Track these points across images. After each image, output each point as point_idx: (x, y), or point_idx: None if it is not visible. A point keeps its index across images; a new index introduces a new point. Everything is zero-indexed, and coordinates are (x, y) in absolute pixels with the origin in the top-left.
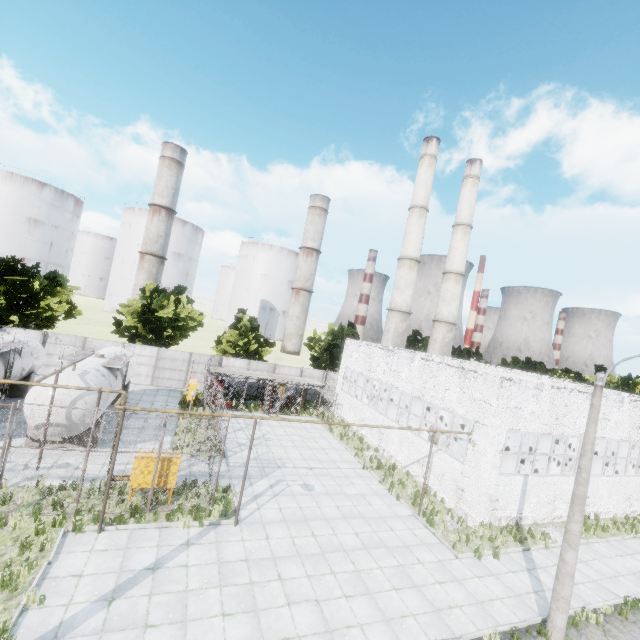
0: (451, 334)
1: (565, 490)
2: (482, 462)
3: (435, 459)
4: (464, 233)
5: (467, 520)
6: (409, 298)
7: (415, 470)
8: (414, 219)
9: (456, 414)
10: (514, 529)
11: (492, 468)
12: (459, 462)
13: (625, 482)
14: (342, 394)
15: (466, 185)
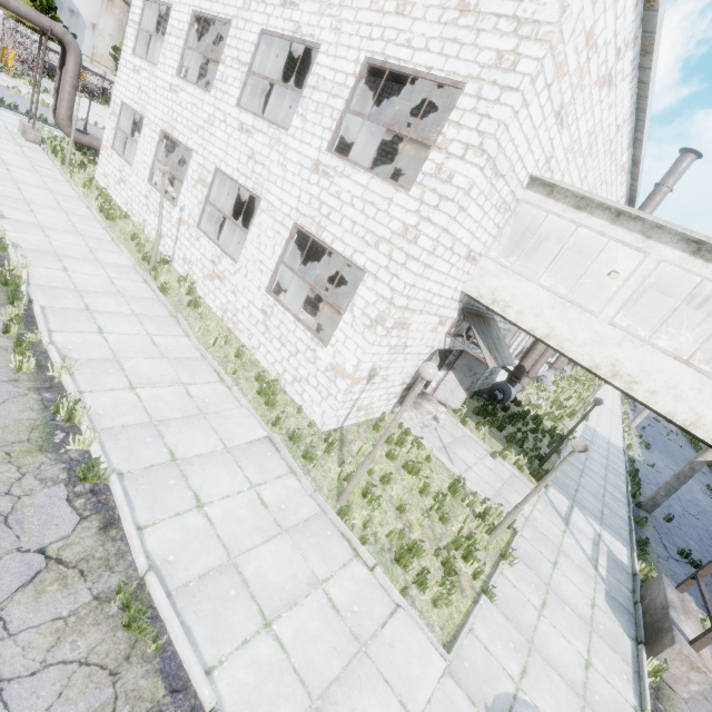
0: None
1: None
2: None
3: None
4: None
5: None
6: None
7: None
8: None
9: None
10: None
11: None
12: None
13: None
14: None
15: None
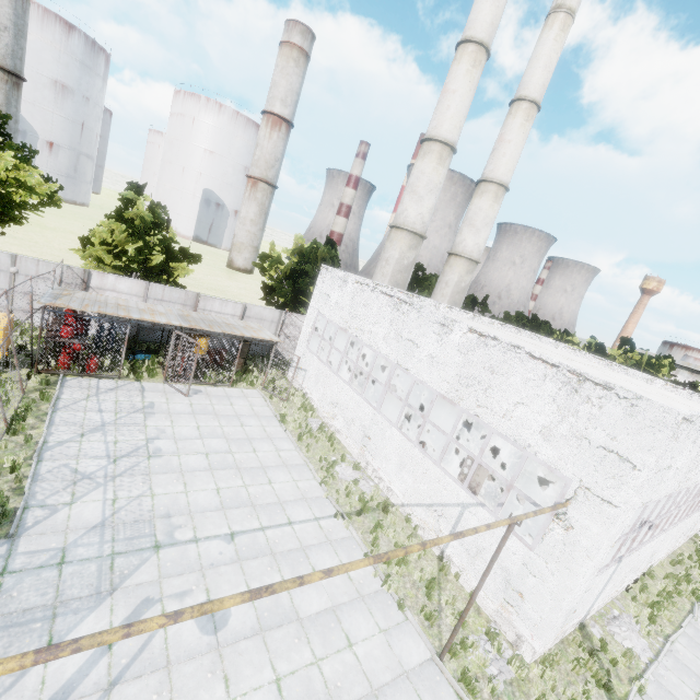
0: (470, 277)
1: (643, 557)
2: (582, 567)
3: (468, 517)
4: (527, 117)
5: (520, 647)
6: (428, 212)
7: (423, 518)
8: (464, 66)
9: (534, 456)
10: (585, 647)
11: (592, 573)
12: (523, 544)
13: (688, 522)
14: (307, 355)
15: (552, 25)
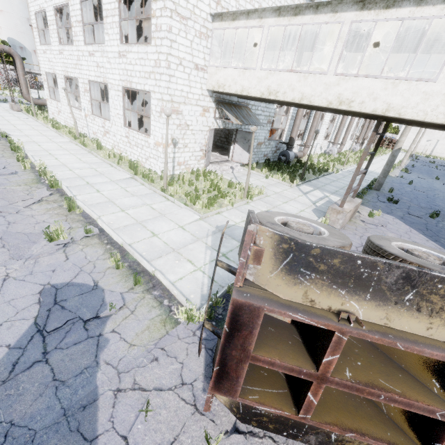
0: None
1: None
2: None
3: None
4: None
5: None
6: None
7: None
8: None
9: None
10: None
11: None
12: None
13: None
14: None
15: None
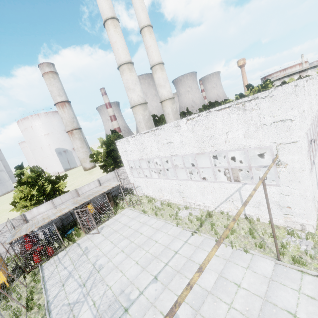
0: (175, 105)
1: None
2: (303, 177)
3: (244, 193)
4: (150, 32)
5: (305, 229)
6: (140, 92)
7: (227, 207)
8: (112, 30)
9: (249, 148)
10: None
11: (309, 176)
12: (273, 186)
13: None
14: (135, 180)
15: None
